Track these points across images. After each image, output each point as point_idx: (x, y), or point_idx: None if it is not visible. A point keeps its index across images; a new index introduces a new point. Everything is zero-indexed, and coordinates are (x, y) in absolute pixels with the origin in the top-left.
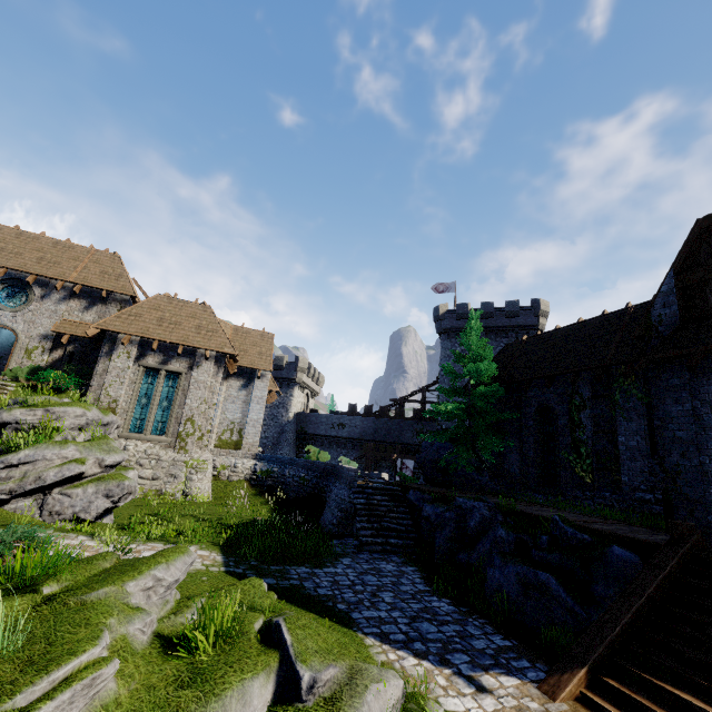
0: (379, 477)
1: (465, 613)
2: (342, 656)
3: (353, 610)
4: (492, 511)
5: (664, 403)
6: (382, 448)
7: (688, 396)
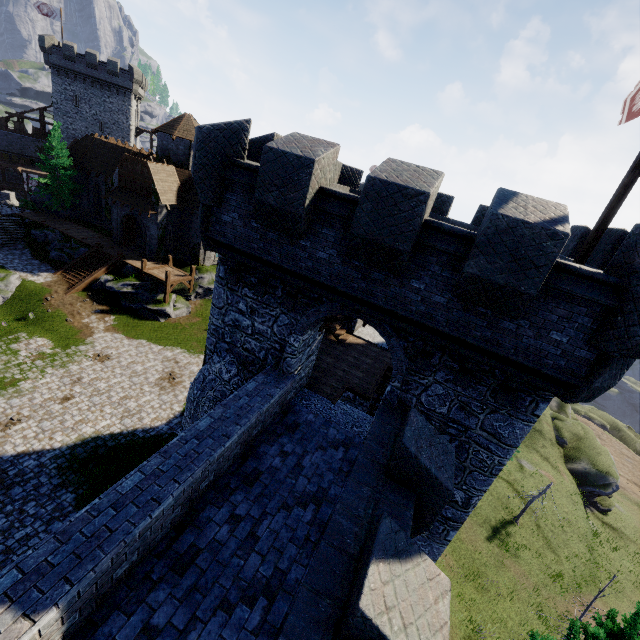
0: (8, 205)
1: (43, 263)
2: (4, 273)
3: (5, 265)
4: (57, 235)
5: (113, 208)
6: (7, 157)
7: (118, 208)
